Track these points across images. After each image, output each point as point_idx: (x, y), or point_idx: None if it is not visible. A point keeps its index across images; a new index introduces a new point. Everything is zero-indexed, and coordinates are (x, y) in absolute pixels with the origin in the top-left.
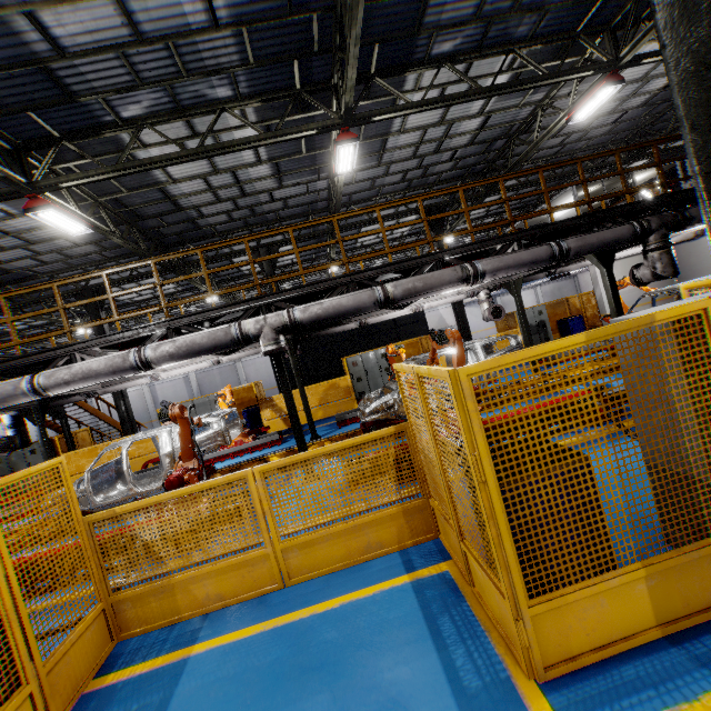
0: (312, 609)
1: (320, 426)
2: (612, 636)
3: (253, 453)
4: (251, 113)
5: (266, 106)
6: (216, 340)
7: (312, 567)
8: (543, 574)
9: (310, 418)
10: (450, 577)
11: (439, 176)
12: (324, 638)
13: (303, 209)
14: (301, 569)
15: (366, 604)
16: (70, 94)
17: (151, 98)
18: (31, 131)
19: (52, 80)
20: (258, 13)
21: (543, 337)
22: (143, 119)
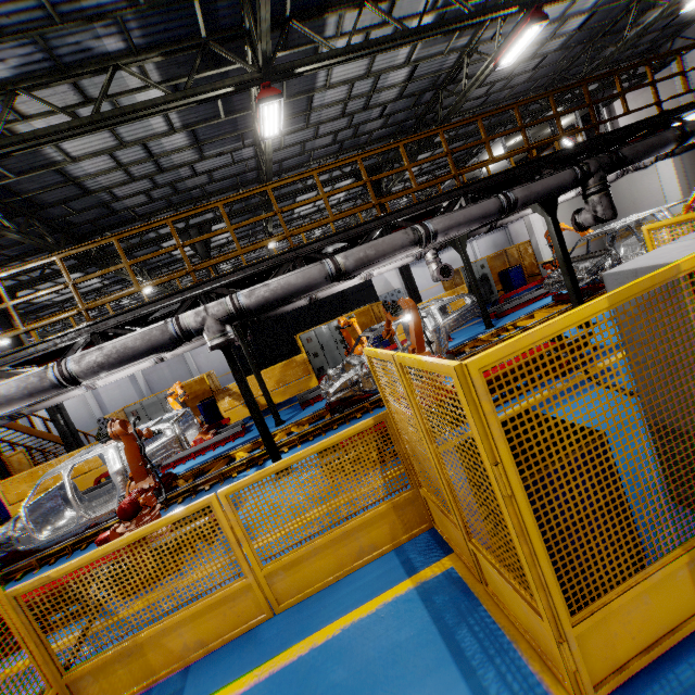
0: (311, 640)
1: (283, 409)
2: (657, 632)
3: (216, 450)
4: (153, 71)
5: (169, 61)
6: (151, 341)
7: (302, 586)
8: (583, 585)
9: (271, 404)
10: (457, 575)
11: (370, 135)
12: (331, 679)
13: (231, 182)
14: (290, 591)
15: (370, 625)
16: None
17: (19, 54)
18: None
19: None
20: None
21: (488, 290)
22: (15, 83)
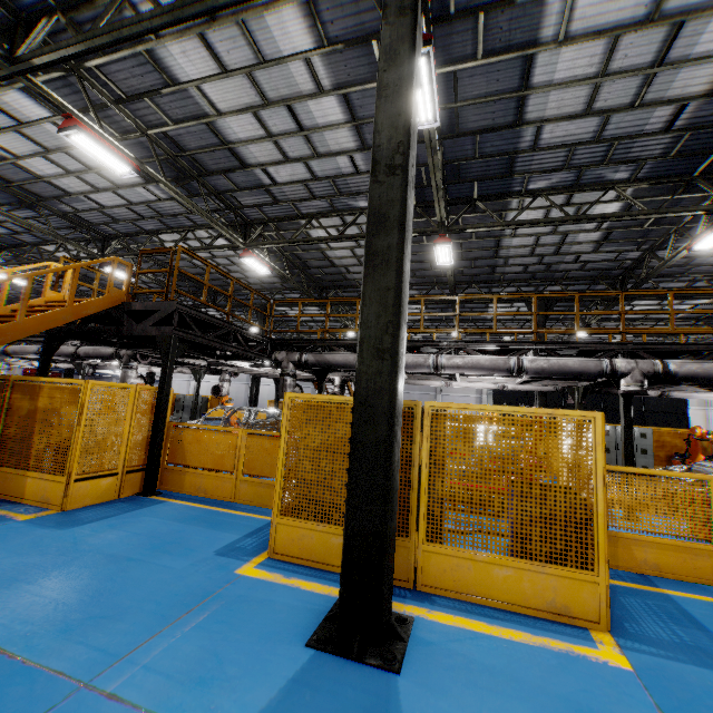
0: None
1: None
2: None
3: None
4: (627, 192)
5: (646, 187)
6: (585, 368)
7: None
8: None
9: None
10: None
11: None
12: None
13: (594, 273)
14: None
15: None
16: (511, 173)
17: (561, 177)
18: (461, 193)
19: (511, 164)
20: (709, 121)
21: None
22: (541, 191)
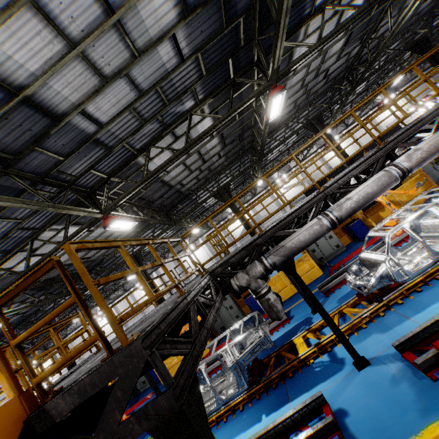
0: None
1: None
2: None
3: None
4: None
5: None
6: None
7: None
8: None
9: None
10: None
11: (417, 16)
12: None
13: (330, 83)
14: None
15: None
16: None
17: None
18: (266, 43)
19: None
20: None
21: None
22: (324, 4)
